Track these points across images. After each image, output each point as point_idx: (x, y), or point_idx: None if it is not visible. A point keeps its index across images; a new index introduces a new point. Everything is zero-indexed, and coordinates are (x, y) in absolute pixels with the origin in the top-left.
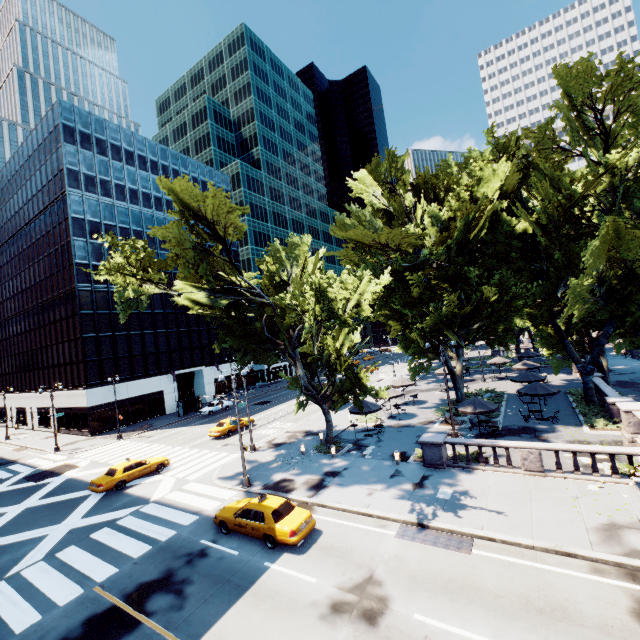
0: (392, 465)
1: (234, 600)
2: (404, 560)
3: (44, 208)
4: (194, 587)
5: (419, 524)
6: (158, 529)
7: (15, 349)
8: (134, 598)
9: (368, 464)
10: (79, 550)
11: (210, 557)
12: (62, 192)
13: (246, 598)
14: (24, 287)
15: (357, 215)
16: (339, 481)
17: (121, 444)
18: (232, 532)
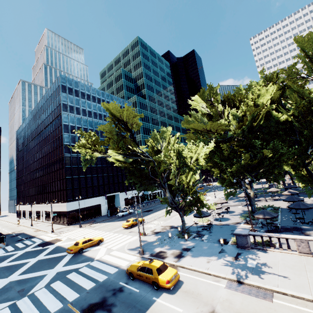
0: (219, 246)
1: None
2: (232, 302)
3: (52, 121)
4: (117, 308)
5: (238, 281)
6: (98, 274)
7: (37, 184)
8: (87, 312)
9: (205, 245)
10: (61, 283)
11: (124, 292)
12: (60, 113)
13: None
14: (42, 156)
15: (194, 116)
16: (190, 254)
17: (81, 230)
18: (135, 279)
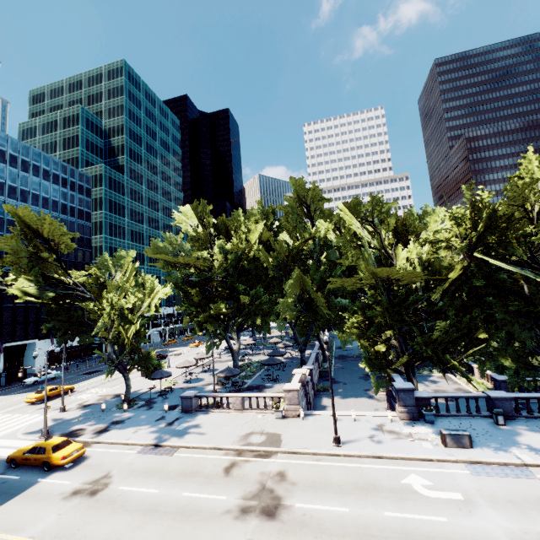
0: (162, 413)
1: (6, 501)
2: (133, 464)
3: None
4: None
5: (154, 445)
6: None
7: None
8: None
9: (147, 414)
10: None
11: None
12: None
13: (16, 499)
14: None
15: (170, 241)
16: (119, 426)
17: None
18: (20, 466)
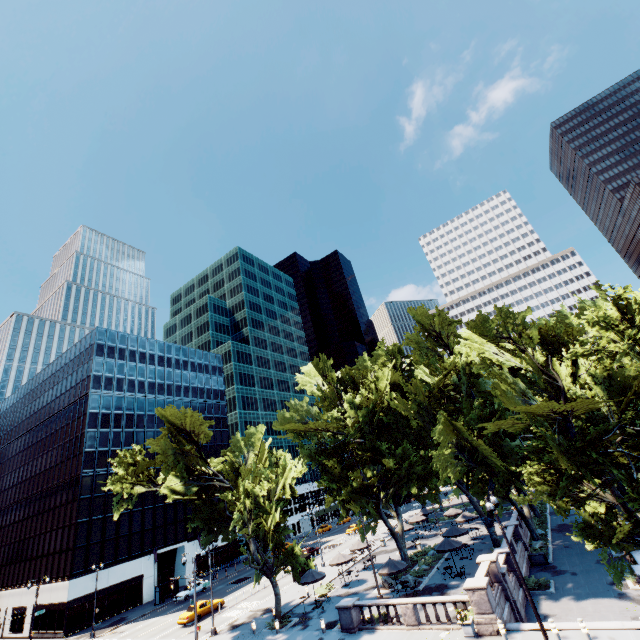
0: (319, 634)
1: None
2: None
3: (68, 405)
4: None
5: None
6: None
7: (7, 539)
8: None
9: (301, 635)
10: None
11: None
12: (86, 393)
13: None
14: (33, 473)
15: (297, 407)
16: None
17: None
18: None
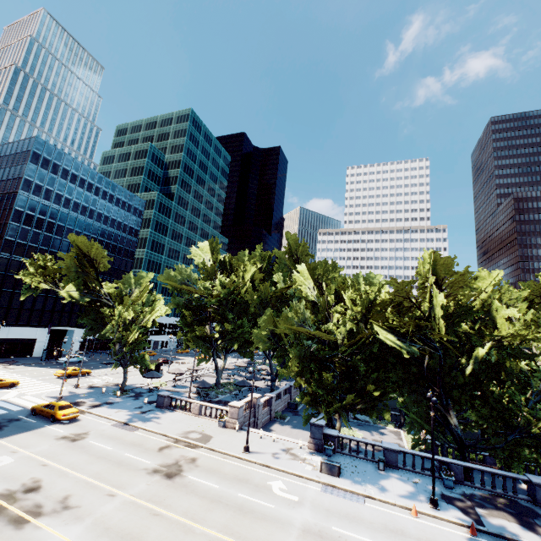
0: (142, 404)
1: (24, 432)
2: (105, 431)
3: None
4: (8, 427)
5: (125, 423)
6: None
7: None
8: None
9: (131, 402)
10: None
11: (21, 421)
12: (15, 191)
13: (30, 432)
14: None
15: (182, 270)
16: (109, 406)
17: None
18: (38, 415)
